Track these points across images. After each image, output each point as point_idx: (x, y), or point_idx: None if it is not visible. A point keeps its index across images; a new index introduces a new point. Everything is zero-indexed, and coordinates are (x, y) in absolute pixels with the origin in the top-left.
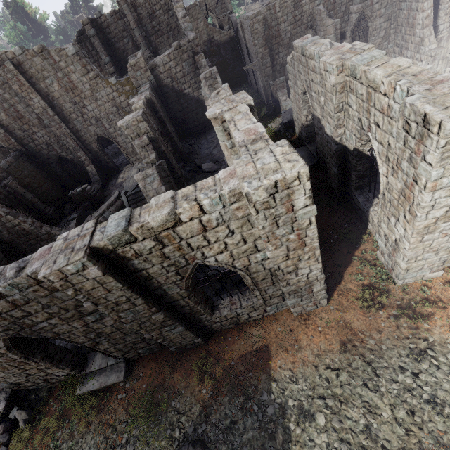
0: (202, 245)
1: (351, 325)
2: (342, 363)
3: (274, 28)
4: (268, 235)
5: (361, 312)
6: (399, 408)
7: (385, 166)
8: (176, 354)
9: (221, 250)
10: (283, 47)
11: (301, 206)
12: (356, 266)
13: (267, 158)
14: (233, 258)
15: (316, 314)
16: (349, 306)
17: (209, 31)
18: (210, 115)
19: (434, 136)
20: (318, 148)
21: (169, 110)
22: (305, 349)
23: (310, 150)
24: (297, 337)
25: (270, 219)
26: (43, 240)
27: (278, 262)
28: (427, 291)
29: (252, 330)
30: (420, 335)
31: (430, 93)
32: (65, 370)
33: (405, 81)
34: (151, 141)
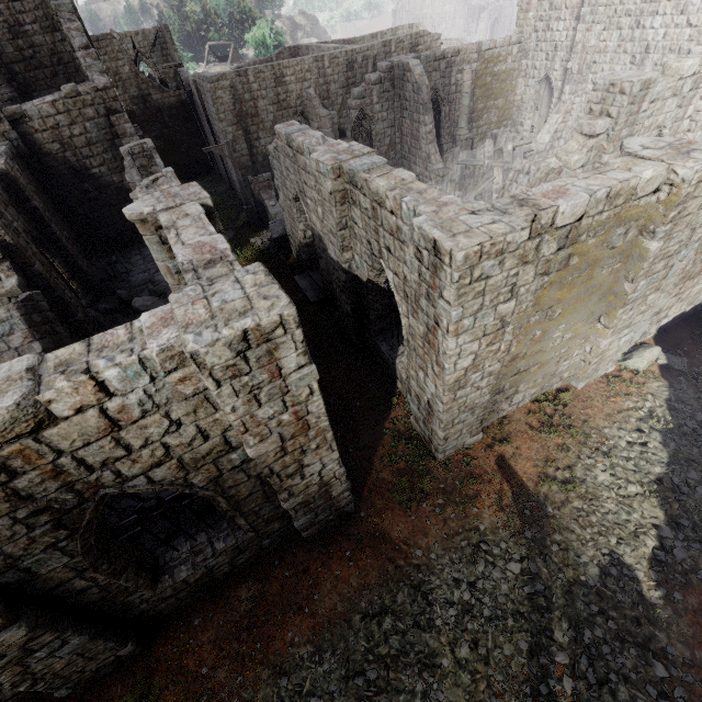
0: (113, 458)
1: (391, 534)
2: (384, 601)
3: (249, 103)
4: (245, 421)
5: (401, 511)
6: (460, 645)
7: (405, 304)
8: (73, 699)
9: (157, 460)
10: (265, 132)
11: (293, 367)
12: (388, 444)
13: (230, 292)
14: (185, 470)
15: (342, 531)
16: (385, 507)
17: (142, 83)
18: (132, 215)
19: (447, 268)
20: (324, 277)
21: (58, 198)
22: (330, 596)
23: (314, 279)
24: (316, 580)
25: (244, 394)
26: None
27: (270, 463)
28: (471, 462)
29: (239, 591)
30: (470, 526)
31: (437, 215)
32: None
33: (410, 198)
34: (7, 253)
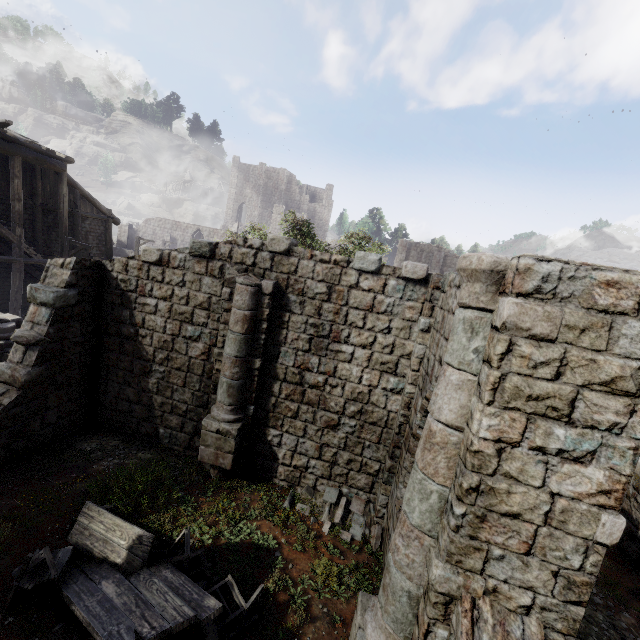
0: None
1: None
2: None
3: None
4: None
5: None
6: None
7: None
8: None
9: None
10: None
11: None
12: None
13: None
14: None
15: None
16: None
17: None
18: None
19: None
20: None
21: None
22: None
23: None
24: None
25: None
26: None
27: None
28: None
29: None
30: None
31: None
32: None
33: None
34: None
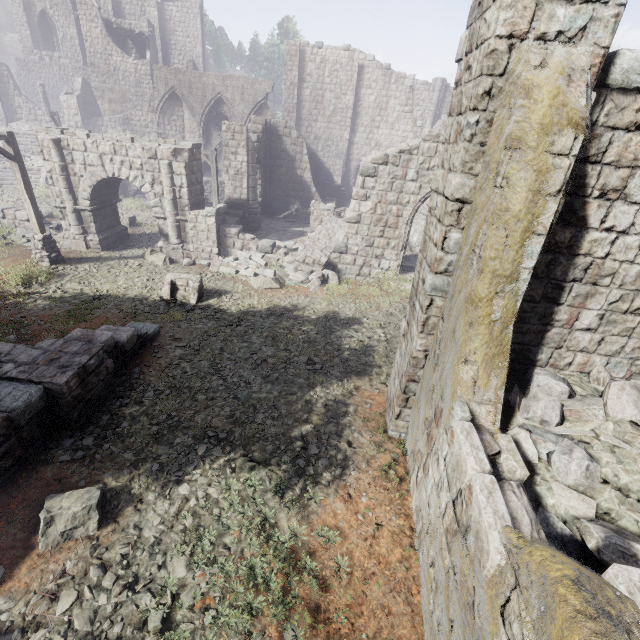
0: None
1: None
2: None
3: None
4: None
5: None
6: None
7: None
8: None
9: None
10: None
11: None
12: None
13: None
14: None
15: None
16: None
17: None
18: None
19: None
20: None
21: None
22: None
23: None
24: None
25: None
26: (302, 198)
27: None
28: None
29: None
30: None
31: None
32: (394, 262)
33: None
34: None
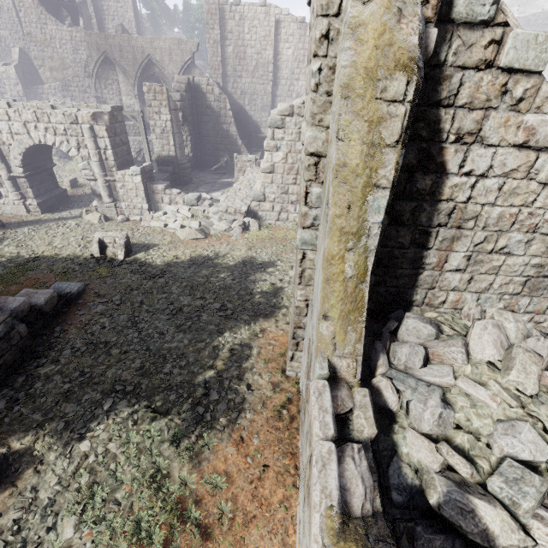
0: None
1: None
2: None
3: None
4: None
5: None
6: None
7: None
8: None
9: None
10: None
11: None
12: None
13: None
14: None
15: None
16: None
17: None
18: None
19: None
20: None
21: None
22: None
23: None
24: None
25: None
26: (230, 151)
27: None
28: None
29: None
30: None
31: None
32: None
33: None
34: None
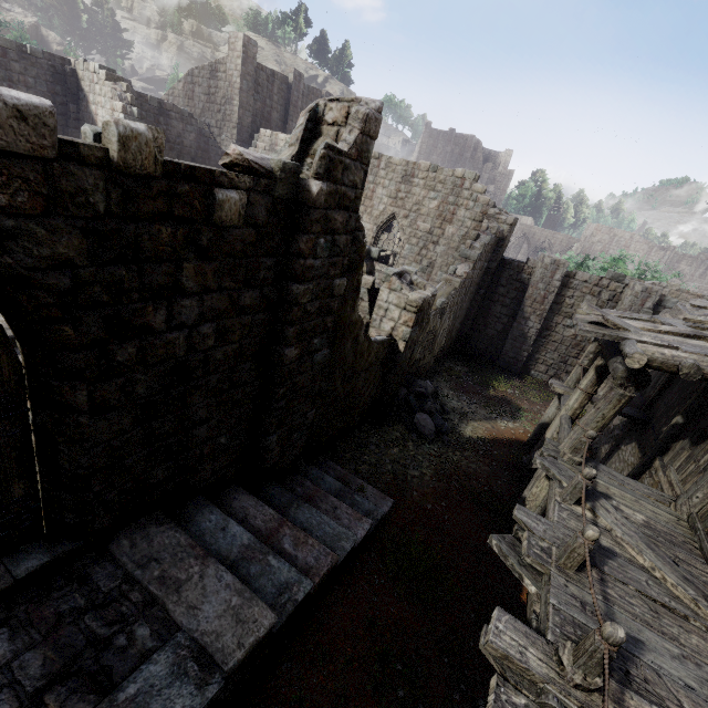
0: None
1: None
2: None
3: None
4: None
5: None
6: None
7: None
8: None
9: None
10: None
11: None
12: None
13: None
14: None
15: None
16: None
17: None
18: None
19: None
20: None
21: None
22: None
23: None
24: None
25: None
26: None
27: None
28: None
29: None
30: None
31: None
32: None
33: None
34: None
